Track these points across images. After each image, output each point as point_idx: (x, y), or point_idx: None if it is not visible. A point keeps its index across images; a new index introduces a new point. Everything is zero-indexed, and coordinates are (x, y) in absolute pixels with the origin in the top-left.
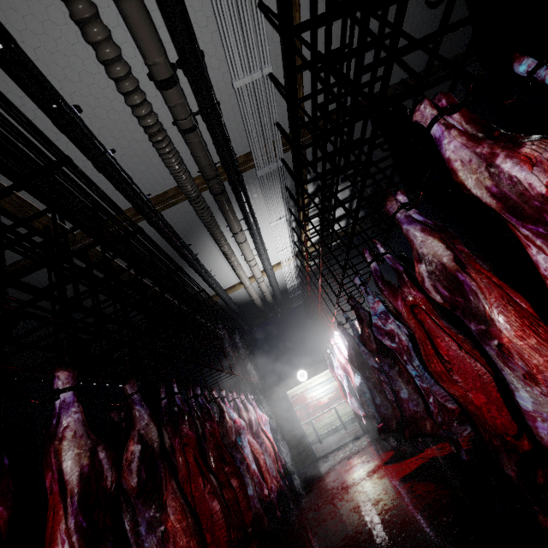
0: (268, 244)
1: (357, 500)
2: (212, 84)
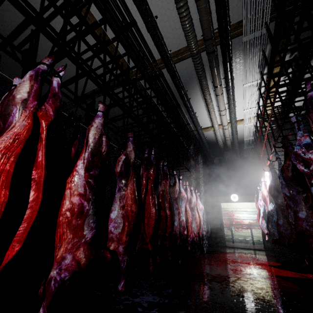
0: (238, 102)
1: (237, 268)
2: None
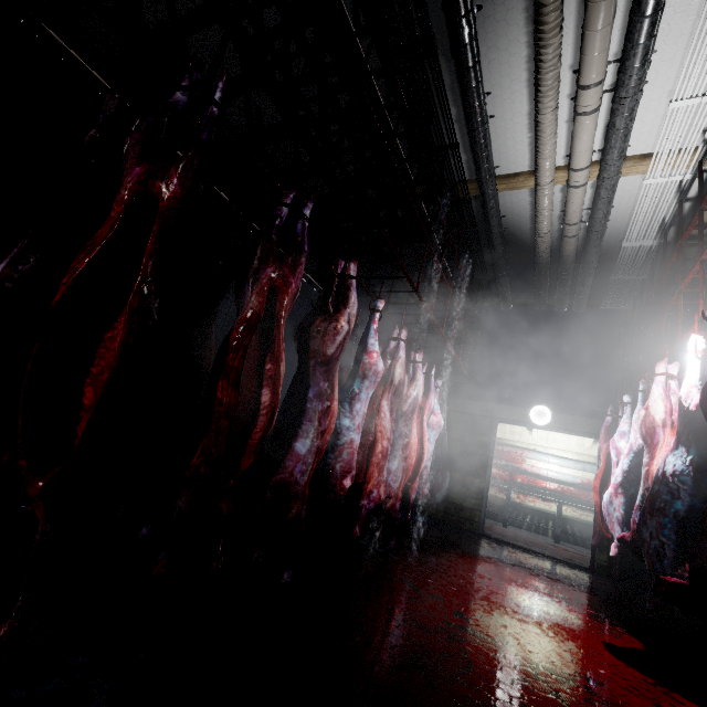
0: (661, 60)
1: (496, 644)
2: None
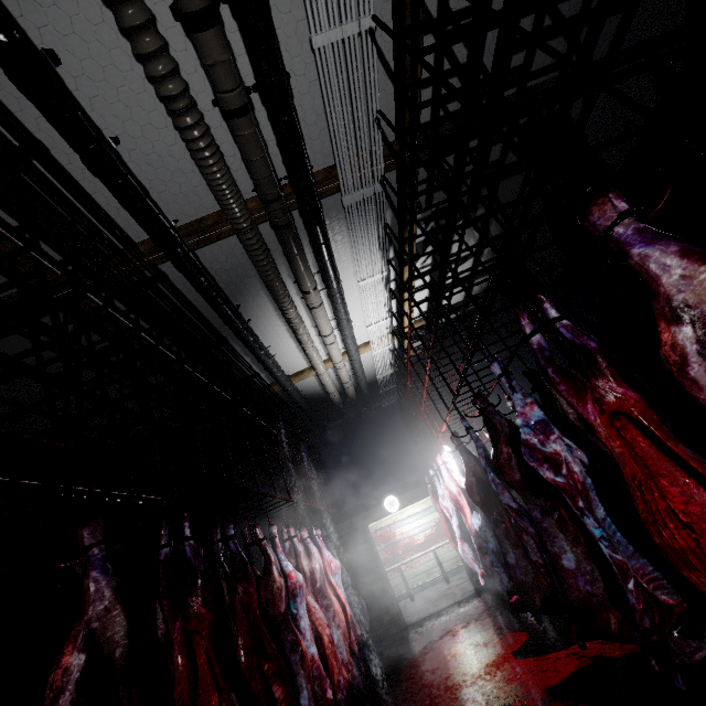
0: (354, 313)
1: None
2: (279, 40)
